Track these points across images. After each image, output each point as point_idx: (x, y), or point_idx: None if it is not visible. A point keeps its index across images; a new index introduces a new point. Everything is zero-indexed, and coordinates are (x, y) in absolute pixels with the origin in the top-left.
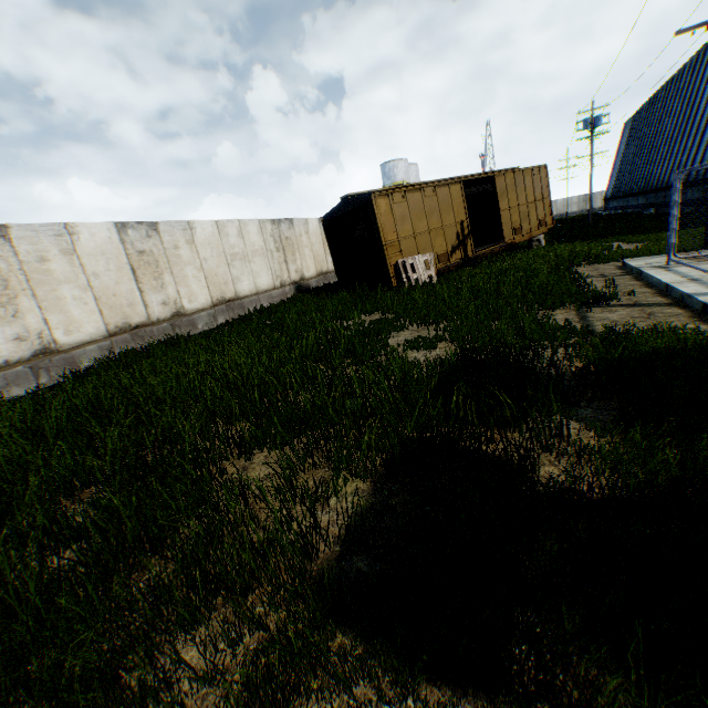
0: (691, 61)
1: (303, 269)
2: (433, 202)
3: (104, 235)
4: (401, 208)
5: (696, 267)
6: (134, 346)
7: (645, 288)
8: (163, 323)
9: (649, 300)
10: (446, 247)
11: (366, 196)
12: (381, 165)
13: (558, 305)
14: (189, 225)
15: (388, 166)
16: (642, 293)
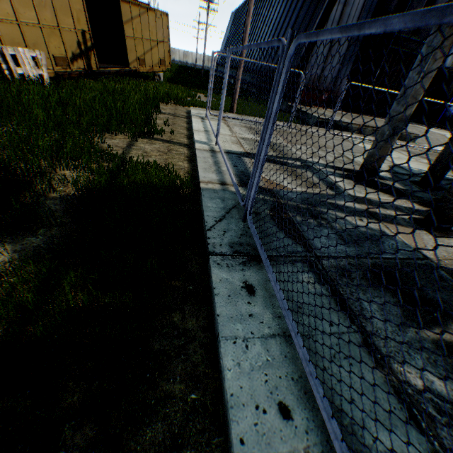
0: None
1: None
2: None
3: None
4: None
5: (211, 123)
6: None
7: (186, 130)
8: None
9: (180, 140)
10: (66, 52)
11: None
12: None
13: (120, 131)
14: None
15: None
16: (181, 134)
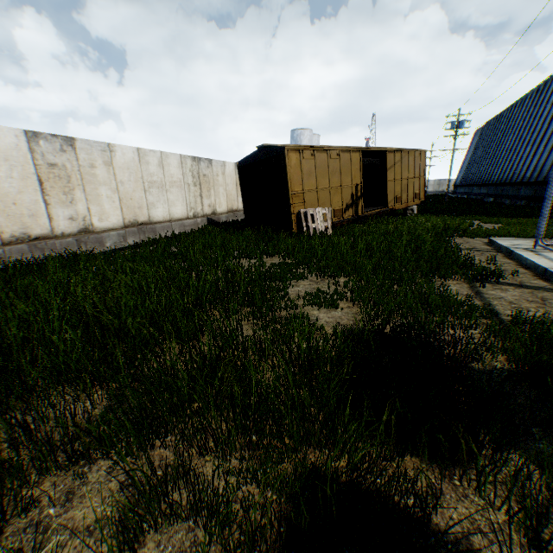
0: (533, 92)
1: (216, 204)
2: (336, 164)
3: (10, 140)
4: (308, 164)
5: None
6: (31, 257)
7: (521, 268)
8: (68, 237)
9: (533, 282)
10: (341, 204)
11: (280, 148)
12: (291, 131)
13: (450, 276)
14: (109, 147)
15: (297, 132)
16: (522, 274)
